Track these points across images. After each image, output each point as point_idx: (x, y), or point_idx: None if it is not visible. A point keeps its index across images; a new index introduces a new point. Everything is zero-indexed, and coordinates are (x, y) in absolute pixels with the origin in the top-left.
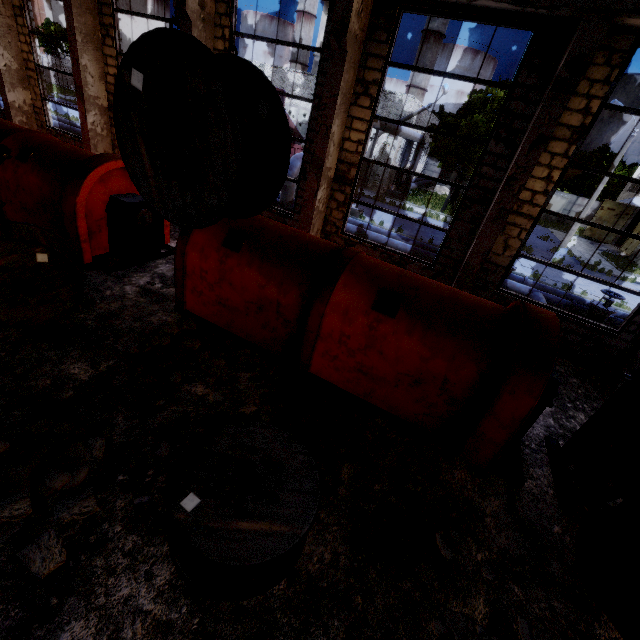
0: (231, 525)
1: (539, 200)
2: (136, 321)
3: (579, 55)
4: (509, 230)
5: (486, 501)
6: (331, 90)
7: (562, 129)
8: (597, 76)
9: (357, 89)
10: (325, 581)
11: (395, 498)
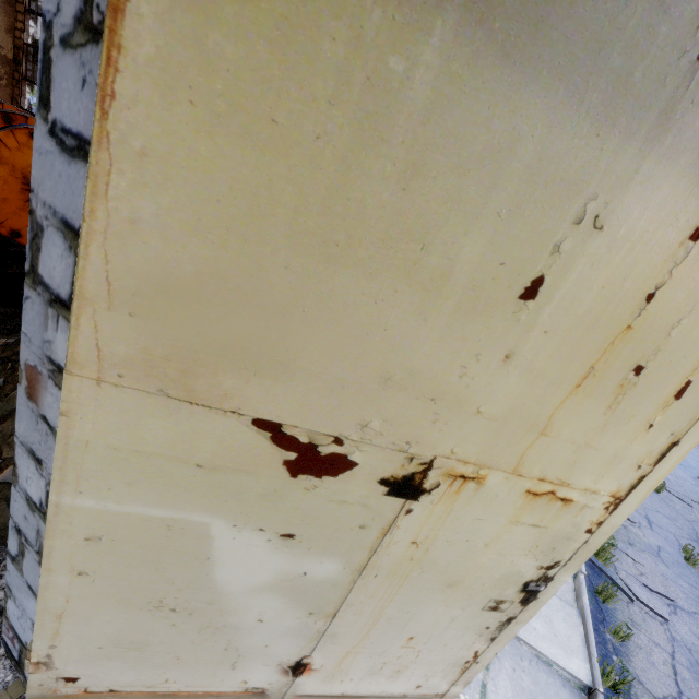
0: None
1: None
2: None
3: None
4: None
5: None
6: None
7: None
8: None
9: None
10: None
11: None
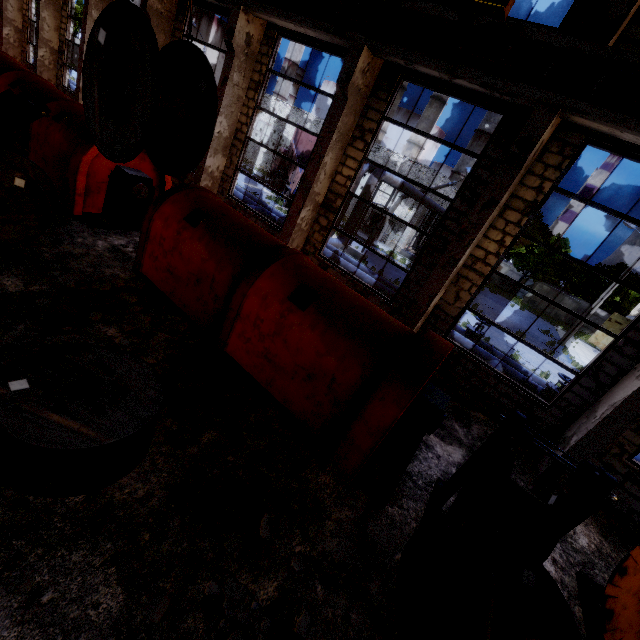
0: (43, 413)
1: (491, 260)
2: (91, 267)
3: (528, 136)
4: (462, 283)
5: (338, 508)
6: (330, 127)
7: (518, 201)
8: (551, 162)
9: (355, 133)
10: (124, 511)
11: (243, 473)
